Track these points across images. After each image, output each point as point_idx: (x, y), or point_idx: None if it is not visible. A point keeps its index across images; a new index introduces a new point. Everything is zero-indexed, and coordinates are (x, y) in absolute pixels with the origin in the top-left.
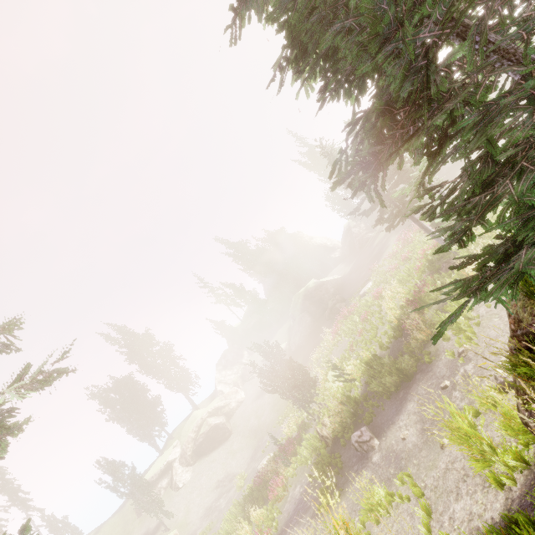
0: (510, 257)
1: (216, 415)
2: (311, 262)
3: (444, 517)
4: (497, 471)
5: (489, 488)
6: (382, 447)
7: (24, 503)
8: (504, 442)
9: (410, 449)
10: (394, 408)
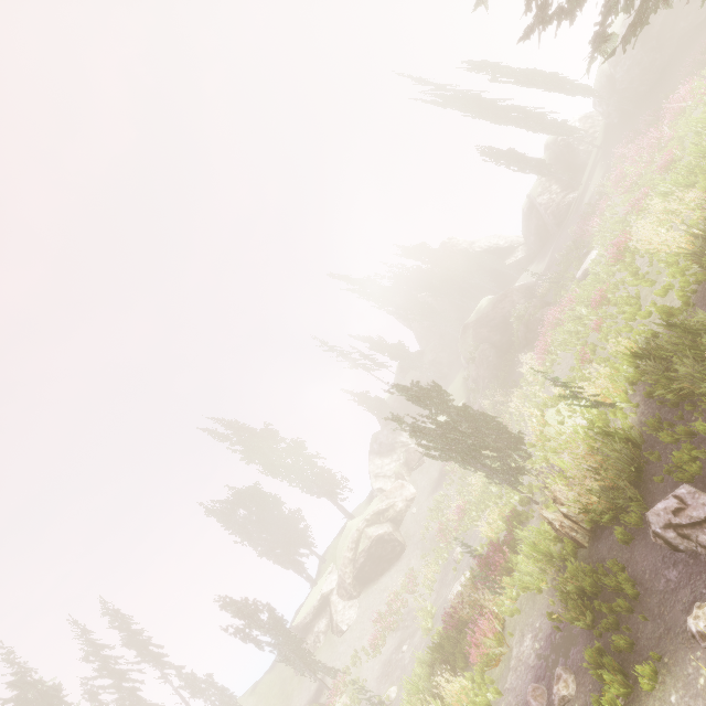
0: None
1: (378, 522)
2: (479, 277)
3: None
4: None
5: None
6: None
7: (157, 659)
8: None
9: None
10: None
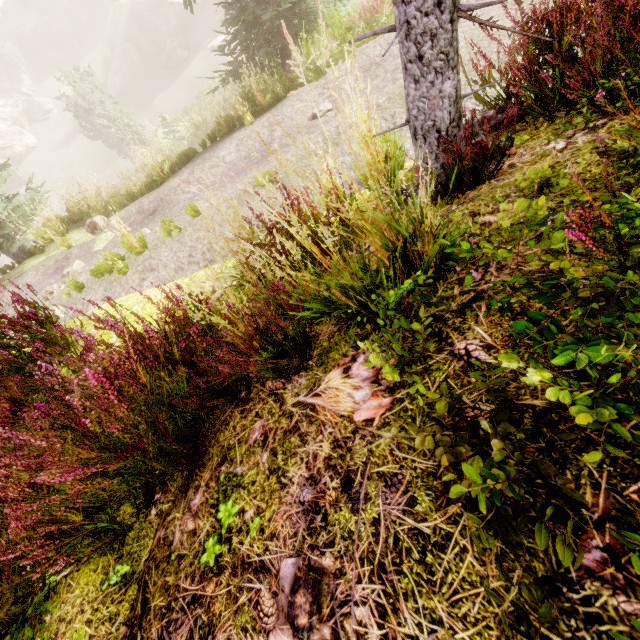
0: None
1: None
2: None
3: None
4: None
5: None
6: None
7: None
8: None
9: None
10: None
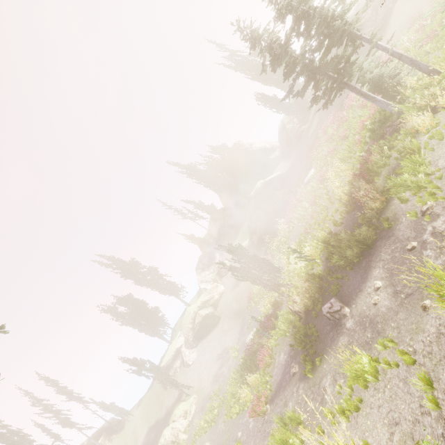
0: None
1: (205, 307)
2: (255, 166)
3: None
4: None
5: None
6: (354, 314)
7: (79, 398)
8: None
9: (385, 313)
10: (358, 277)
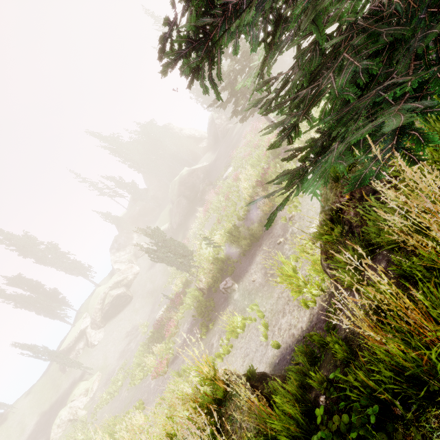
0: (326, 149)
1: (117, 287)
2: (183, 152)
3: (275, 328)
4: (307, 296)
5: (301, 307)
6: (240, 289)
7: None
8: (312, 279)
9: (258, 287)
10: (247, 261)
